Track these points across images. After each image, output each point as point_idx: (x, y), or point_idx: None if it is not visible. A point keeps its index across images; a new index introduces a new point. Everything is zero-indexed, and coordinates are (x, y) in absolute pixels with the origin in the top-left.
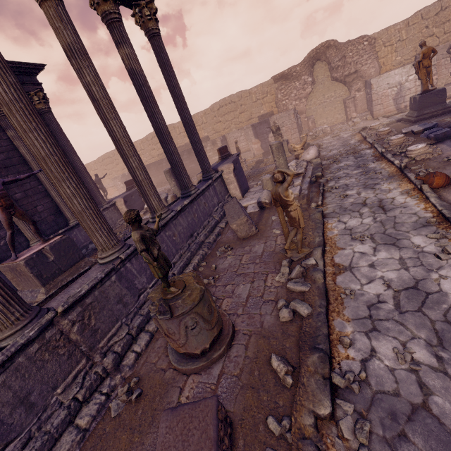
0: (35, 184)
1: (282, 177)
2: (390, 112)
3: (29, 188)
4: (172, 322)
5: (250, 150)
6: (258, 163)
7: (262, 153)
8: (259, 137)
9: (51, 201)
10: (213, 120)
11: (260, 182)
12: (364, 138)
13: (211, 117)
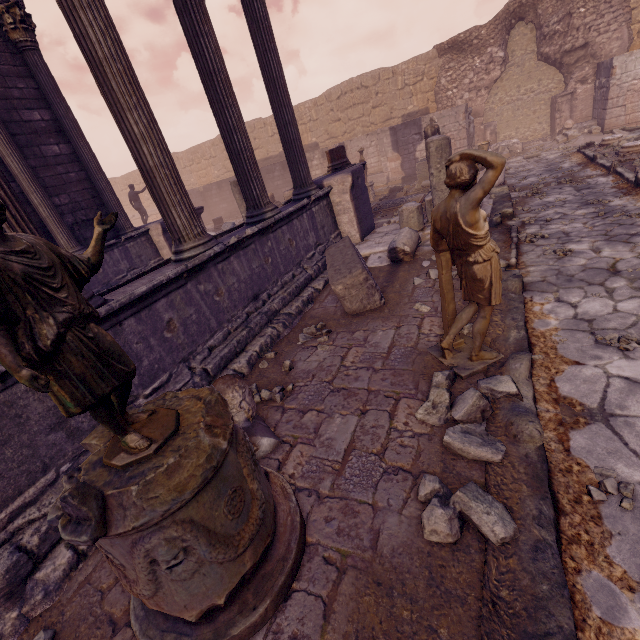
0: None
1: (471, 172)
2: (635, 122)
3: None
4: (110, 543)
5: (382, 171)
6: (393, 191)
7: (401, 178)
8: (400, 149)
9: (32, 212)
10: (328, 117)
11: (395, 218)
12: (591, 159)
13: (325, 110)
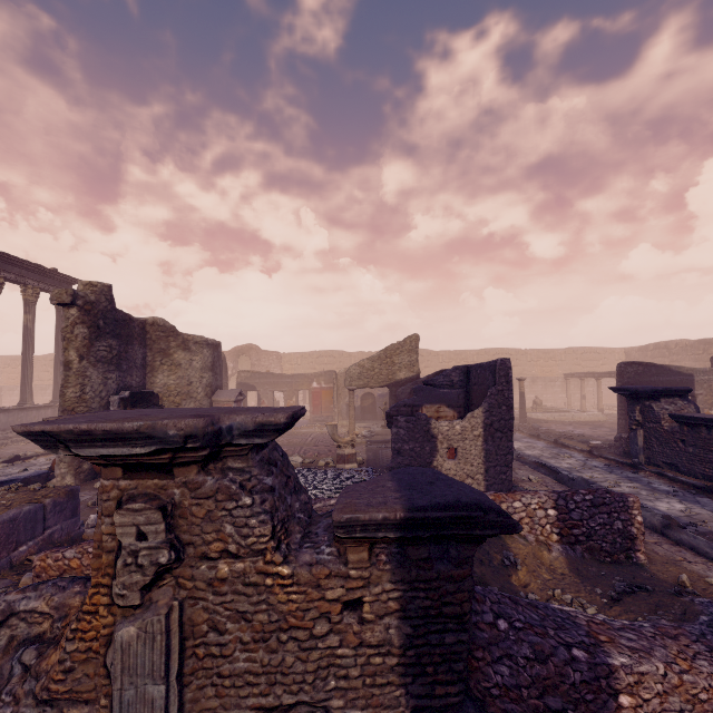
0: None
1: None
2: None
3: None
4: None
5: None
6: None
7: None
8: None
9: None
10: None
11: None
12: None
13: None
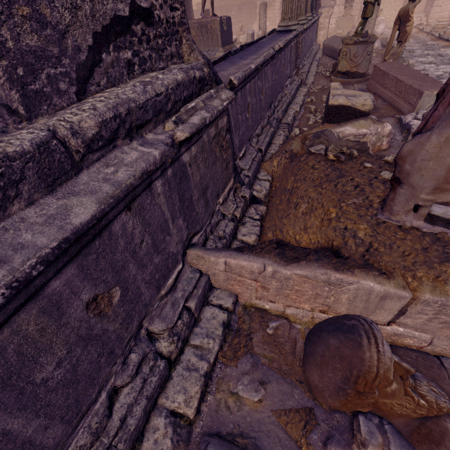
0: None
1: None
2: (442, 18)
3: None
4: (362, 47)
5: None
6: None
7: None
8: None
9: None
10: None
11: None
12: (421, 30)
13: None
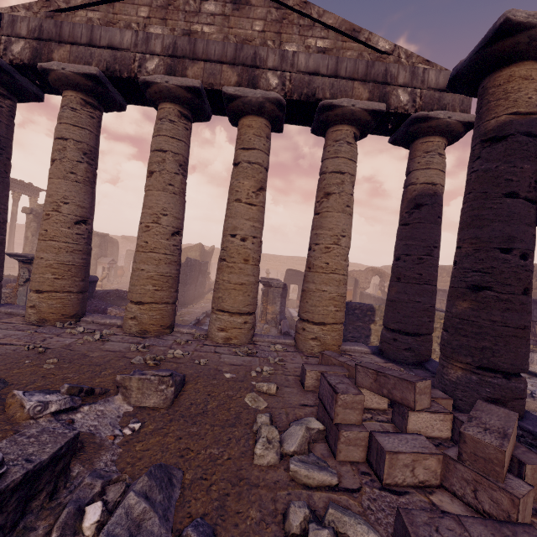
0: None
1: None
2: None
3: None
4: None
5: None
6: None
7: None
8: None
9: None
10: None
11: None
12: None
13: None
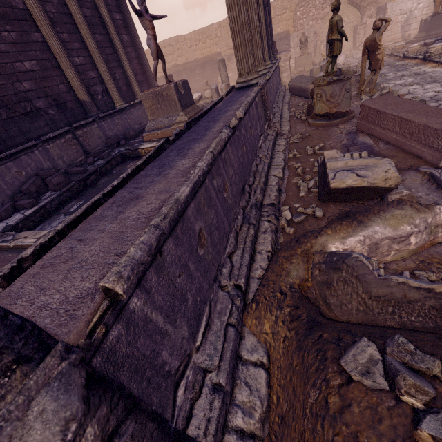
0: (112, 51)
1: (381, 24)
2: (395, 39)
3: (109, 53)
4: (338, 85)
5: None
6: None
7: None
8: None
9: (123, 72)
10: (228, 35)
11: None
12: None
13: (226, 30)
